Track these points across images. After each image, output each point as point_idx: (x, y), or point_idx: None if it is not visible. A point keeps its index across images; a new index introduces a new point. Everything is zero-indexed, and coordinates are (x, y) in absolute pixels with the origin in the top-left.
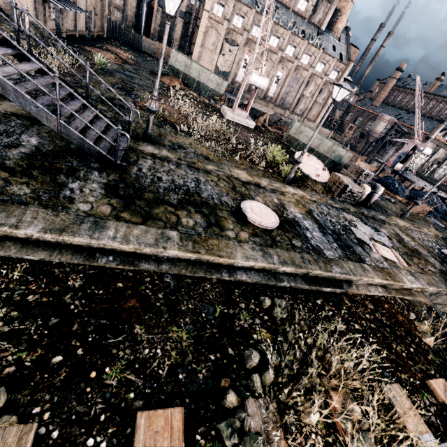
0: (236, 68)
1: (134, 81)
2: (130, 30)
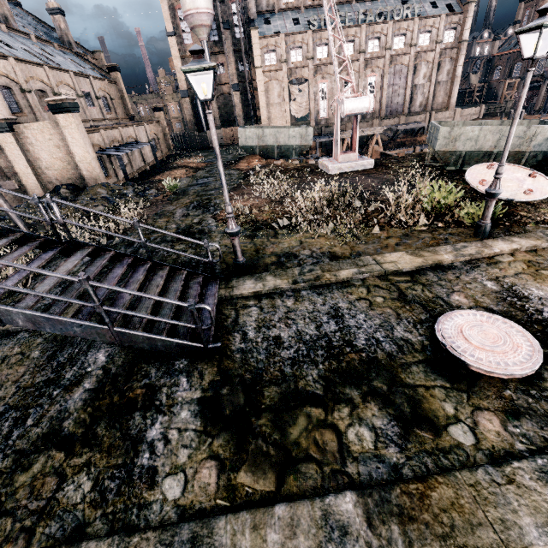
0: (314, 105)
1: (209, 187)
2: (193, 133)
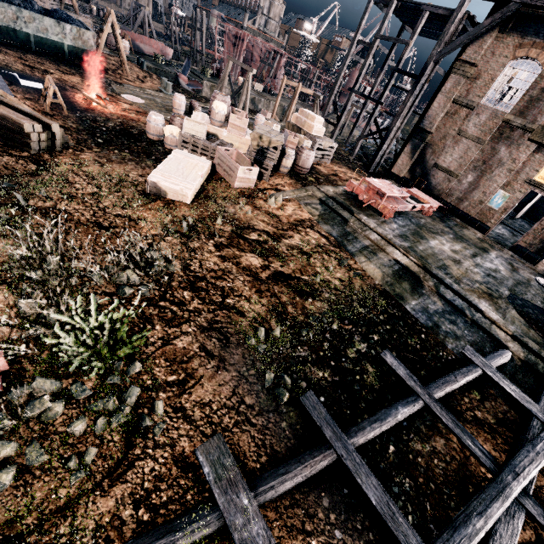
0: None
1: None
2: None
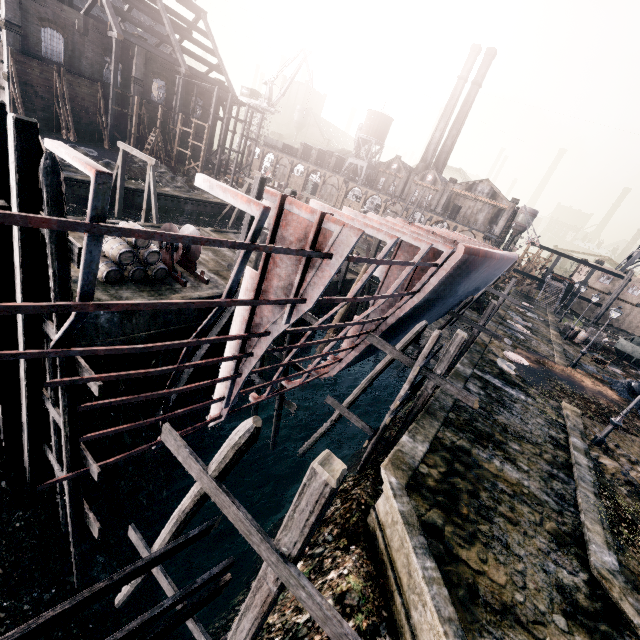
0: None
1: None
2: None
